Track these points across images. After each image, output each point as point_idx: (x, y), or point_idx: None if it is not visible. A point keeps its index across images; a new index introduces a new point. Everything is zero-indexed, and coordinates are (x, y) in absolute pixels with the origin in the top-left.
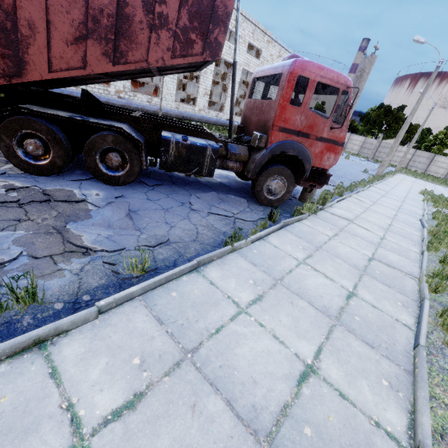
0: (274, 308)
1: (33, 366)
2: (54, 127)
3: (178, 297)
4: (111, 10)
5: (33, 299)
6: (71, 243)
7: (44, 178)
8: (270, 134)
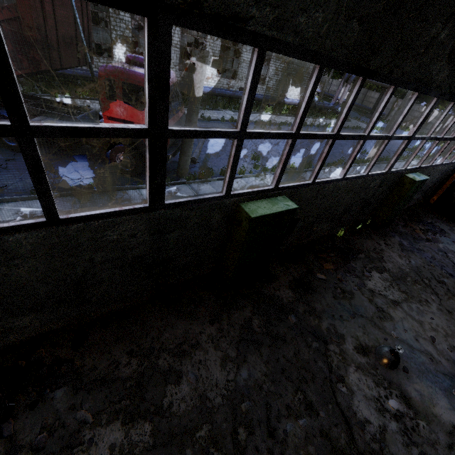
0: None
1: None
2: None
3: None
4: None
5: None
6: None
7: None
8: (103, 121)
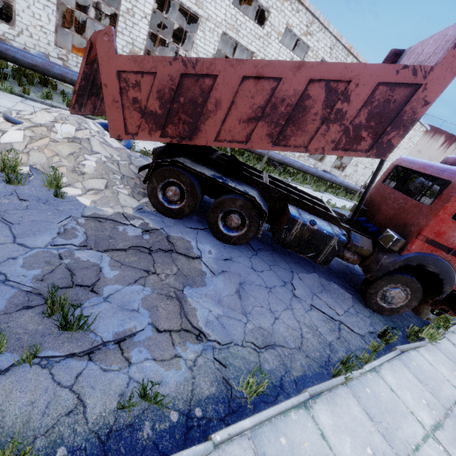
0: None
1: None
2: (196, 182)
3: (287, 448)
4: (292, 100)
5: (157, 401)
6: (189, 321)
7: (169, 220)
8: (412, 241)
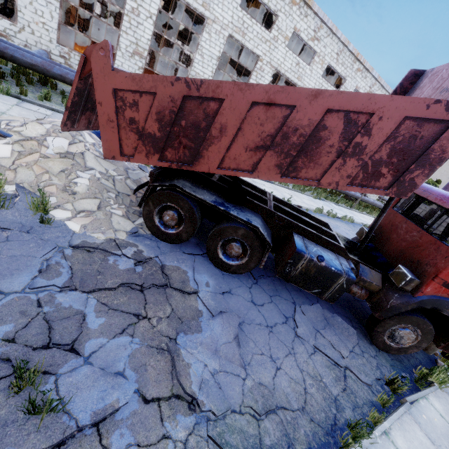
0: None
1: None
2: (195, 207)
3: None
4: (306, 130)
5: None
6: (181, 385)
7: (165, 244)
8: (427, 283)
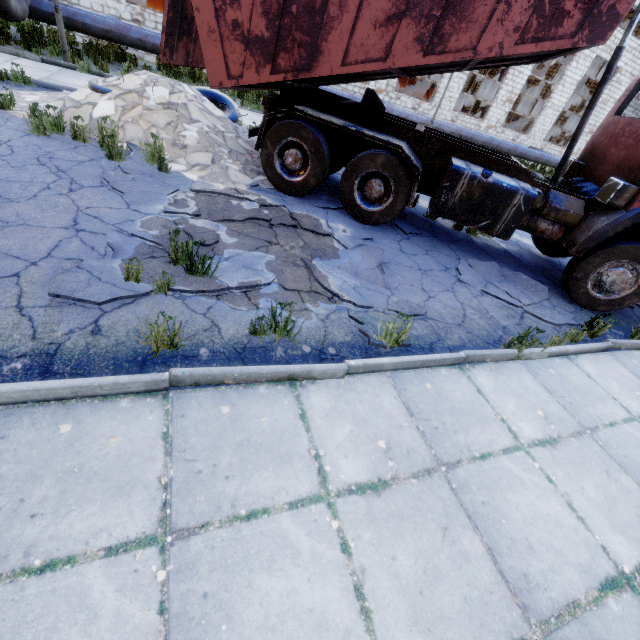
0: (573, 466)
1: (285, 400)
2: (321, 137)
3: (433, 391)
4: None
5: (287, 332)
6: (319, 283)
7: (291, 199)
8: None
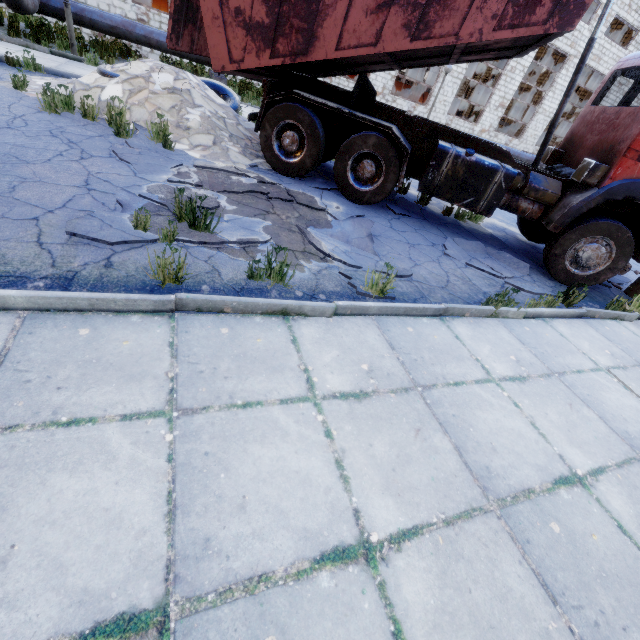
0: (539, 397)
1: (279, 329)
2: (316, 120)
3: (414, 334)
4: None
5: (282, 278)
6: (312, 245)
7: (288, 180)
8: (617, 163)
